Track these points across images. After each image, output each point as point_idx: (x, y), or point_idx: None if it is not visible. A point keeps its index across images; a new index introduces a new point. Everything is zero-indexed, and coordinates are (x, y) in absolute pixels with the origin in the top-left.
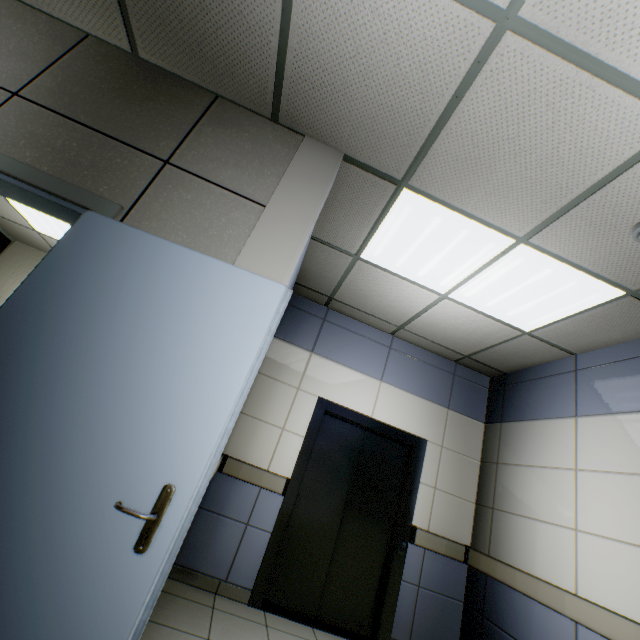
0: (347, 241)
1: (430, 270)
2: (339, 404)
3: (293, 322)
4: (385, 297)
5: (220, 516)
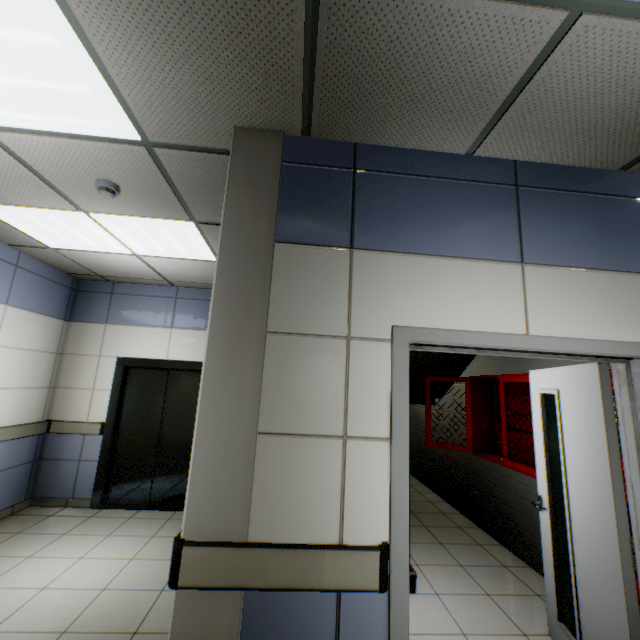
0: (26, 241)
1: (95, 243)
2: (136, 358)
3: (85, 304)
4: (118, 266)
5: (59, 461)
